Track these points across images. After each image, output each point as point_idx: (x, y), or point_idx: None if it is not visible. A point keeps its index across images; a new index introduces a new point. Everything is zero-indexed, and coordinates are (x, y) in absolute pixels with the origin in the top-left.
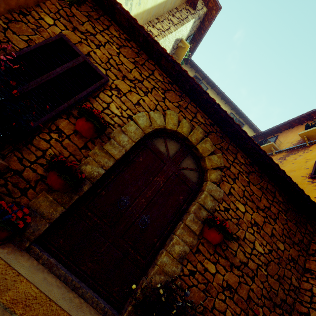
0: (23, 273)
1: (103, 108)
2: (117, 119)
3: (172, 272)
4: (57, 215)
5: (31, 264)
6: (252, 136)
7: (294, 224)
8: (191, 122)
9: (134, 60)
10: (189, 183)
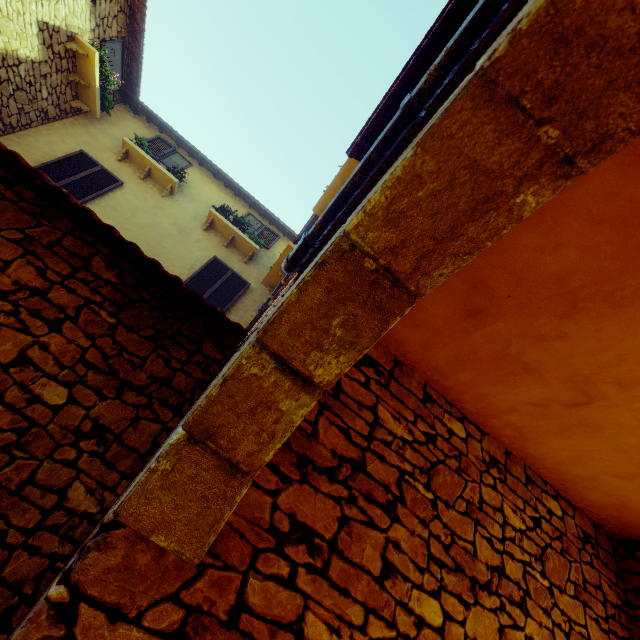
0: None
1: None
2: None
3: None
4: None
5: None
6: None
7: (145, 340)
8: None
9: None
10: None
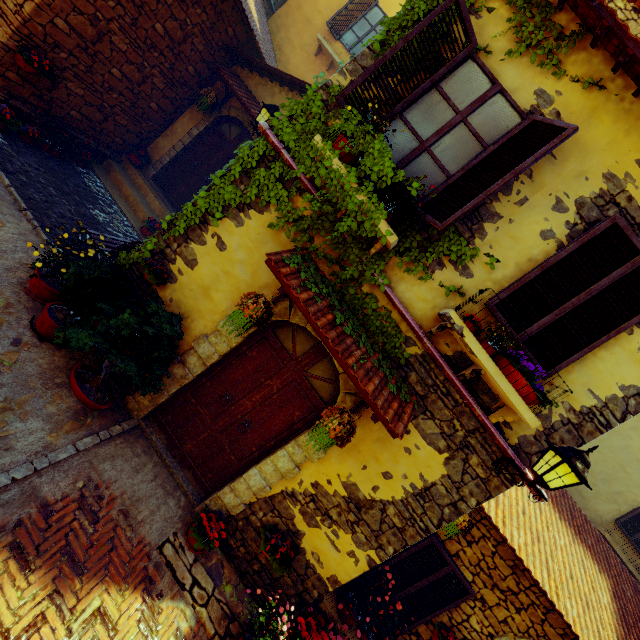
0: None
1: (462, 620)
2: (475, 635)
3: None
4: None
5: None
6: None
7: None
8: None
9: (512, 563)
10: None
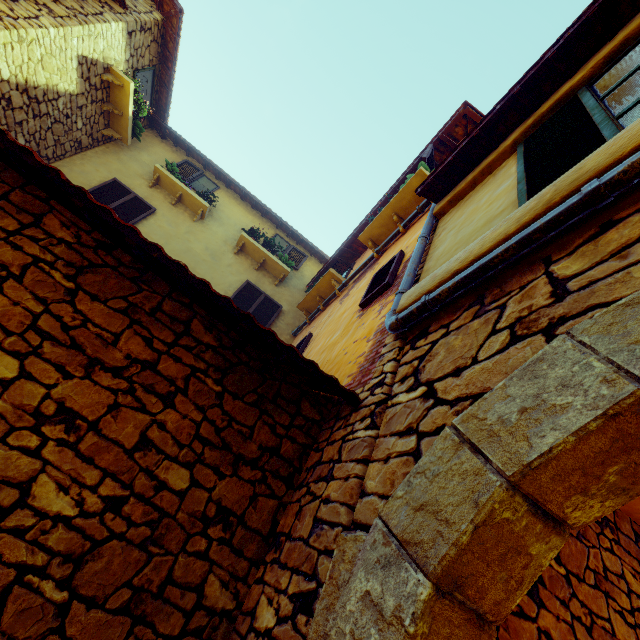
0: None
1: None
2: None
3: None
4: None
5: None
6: (317, 274)
7: (249, 406)
8: None
9: None
10: None
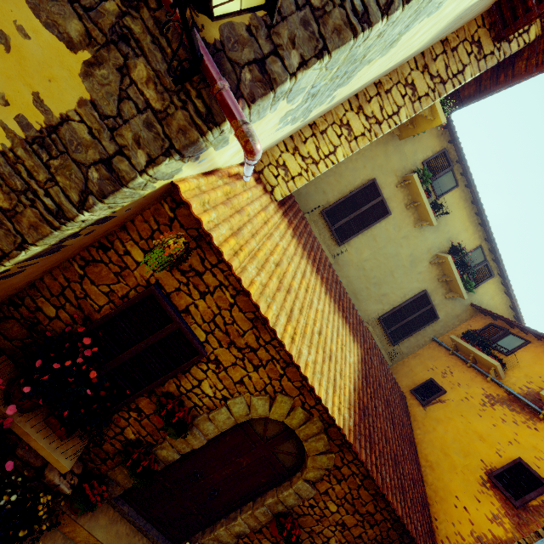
0: (101, 537)
1: (193, 387)
2: (208, 401)
3: (226, 542)
4: (131, 485)
5: (108, 519)
6: (488, 310)
7: (397, 534)
8: (310, 409)
9: (253, 315)
10: (279, 469)
